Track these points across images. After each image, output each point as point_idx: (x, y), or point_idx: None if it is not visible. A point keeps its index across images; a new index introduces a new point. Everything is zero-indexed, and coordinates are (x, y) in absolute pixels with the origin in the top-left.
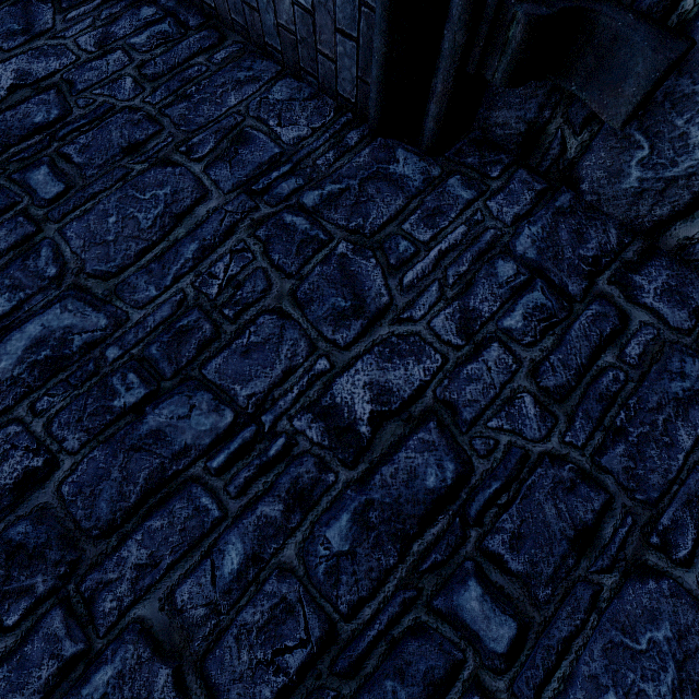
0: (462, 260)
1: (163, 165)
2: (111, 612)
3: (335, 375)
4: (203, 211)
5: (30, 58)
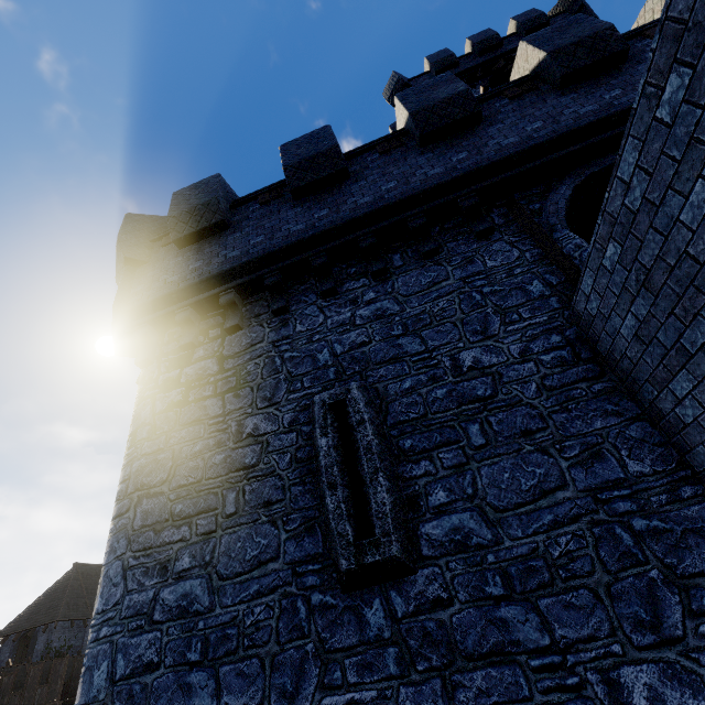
0: None
1: (542, 452)
2: (463, 702)
3: (624, 662)
4: (561, 496)
5: (482, 351)
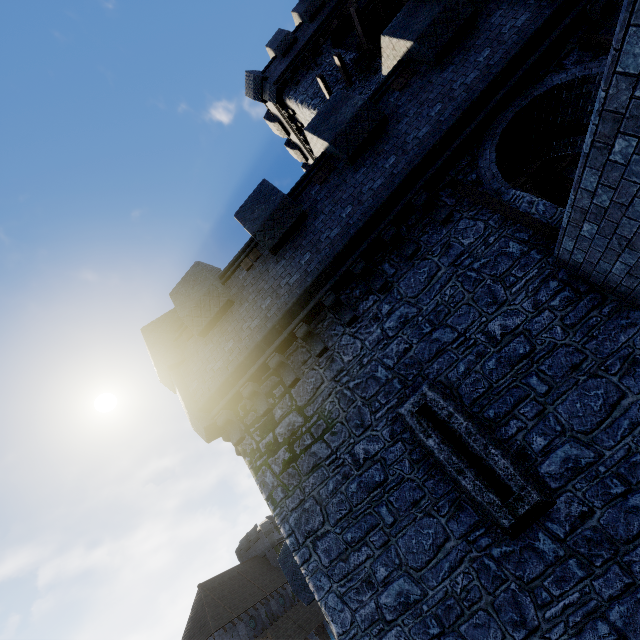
0: None
1: (594, 377)
2: (639, 572)
3: None
4: (625, 403)
5: (503, 318)
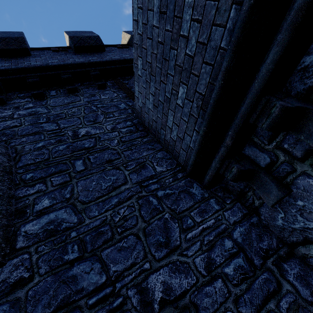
0: (211, 234)
1: (116, 169)
2: None
3: (151, 272)
4: (123, 188)
5: (92, 128)
